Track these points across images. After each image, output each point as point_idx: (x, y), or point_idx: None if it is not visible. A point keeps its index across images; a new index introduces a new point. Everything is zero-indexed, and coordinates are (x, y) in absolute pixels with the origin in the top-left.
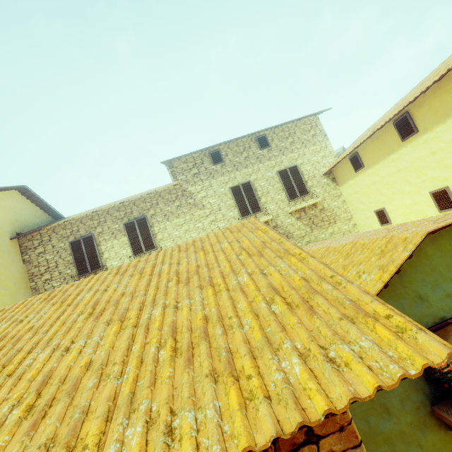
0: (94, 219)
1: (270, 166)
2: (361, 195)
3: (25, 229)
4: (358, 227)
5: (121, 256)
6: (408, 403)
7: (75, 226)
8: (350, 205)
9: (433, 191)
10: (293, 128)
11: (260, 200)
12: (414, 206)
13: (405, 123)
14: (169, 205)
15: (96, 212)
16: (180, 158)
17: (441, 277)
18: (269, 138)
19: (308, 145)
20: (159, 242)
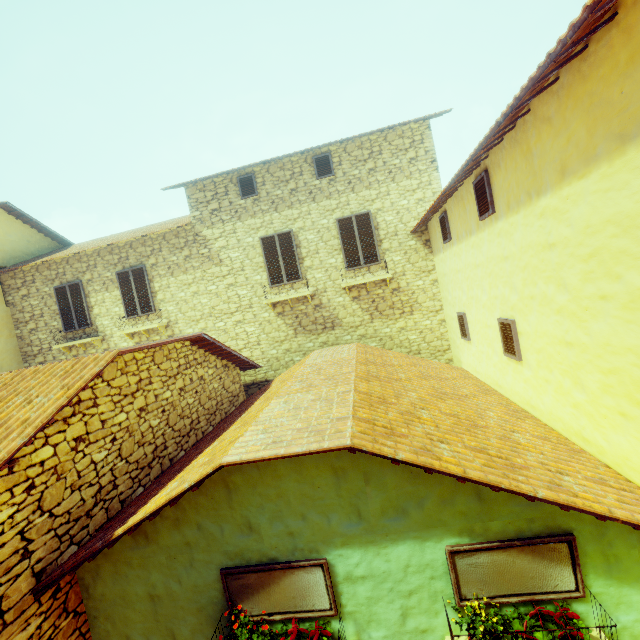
0: (83, 262)
1: (327, 208)
2: (449, 281)
3: (12, 262)
4: (447, 325)
5: (114, 315)
6: (200, 637)
7: (61, 267)
8: (441, 290)
9: (501, 319)
10: (379, 143)
11: (303, 263)
12: (488, 330)
13: (483, 189)
14: (176, 254)
15: (85, 252)
16: (195, 183)
17: (287, 508)
18: (335, 160)
19: (399, 178)
20: (159, 304)
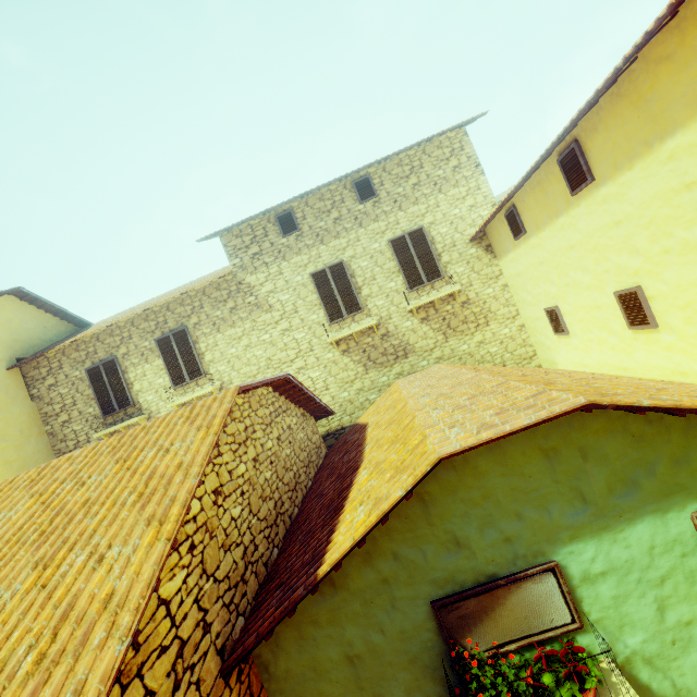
0: (116, 335)
1: (377, 231)
2: (526, 279)
3: (31, 351)
4: (527, 330)
5: (158, 388)
6: (418, 696)
7: (90, 346)
8: (515, 294)
9: (619, 292)
10: (418, 157)
11: (361, 293)
12: (597, 312)
13: (573, 161)
14: (219, 308)
15: (116, 324)
16: (230, 230)
17: (498, 510)
18: (375, 181)
19: (446, 188)
20: (208, 366)
